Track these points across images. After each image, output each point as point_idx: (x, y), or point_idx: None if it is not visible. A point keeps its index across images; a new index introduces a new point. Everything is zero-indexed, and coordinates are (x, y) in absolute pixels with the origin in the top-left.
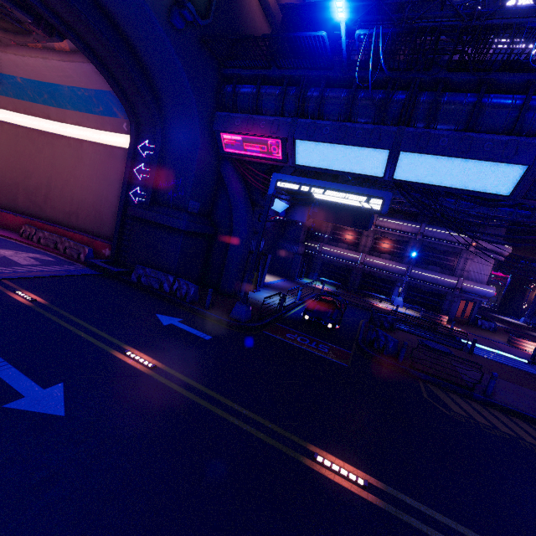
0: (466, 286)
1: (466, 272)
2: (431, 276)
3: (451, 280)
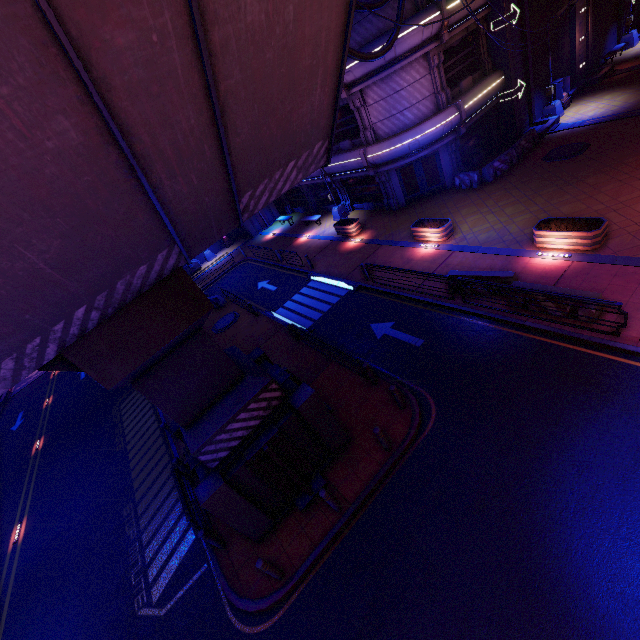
0: (372, 157)
1: (367, 132)
2: (340, 165)
3: (356, 158)
